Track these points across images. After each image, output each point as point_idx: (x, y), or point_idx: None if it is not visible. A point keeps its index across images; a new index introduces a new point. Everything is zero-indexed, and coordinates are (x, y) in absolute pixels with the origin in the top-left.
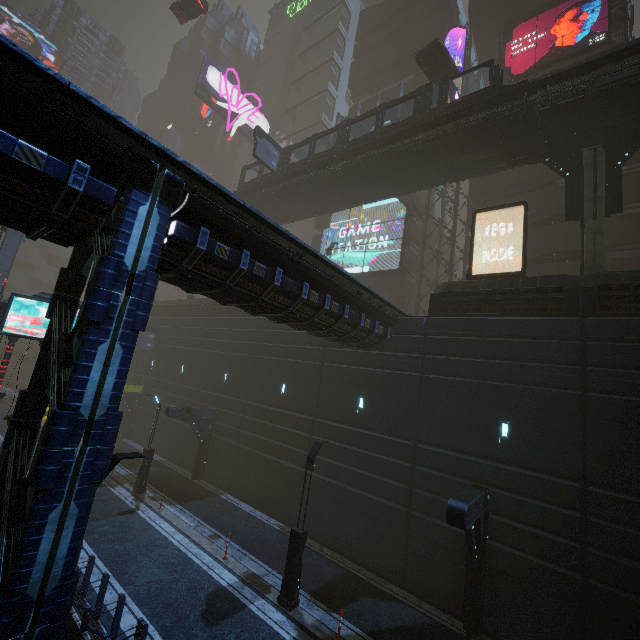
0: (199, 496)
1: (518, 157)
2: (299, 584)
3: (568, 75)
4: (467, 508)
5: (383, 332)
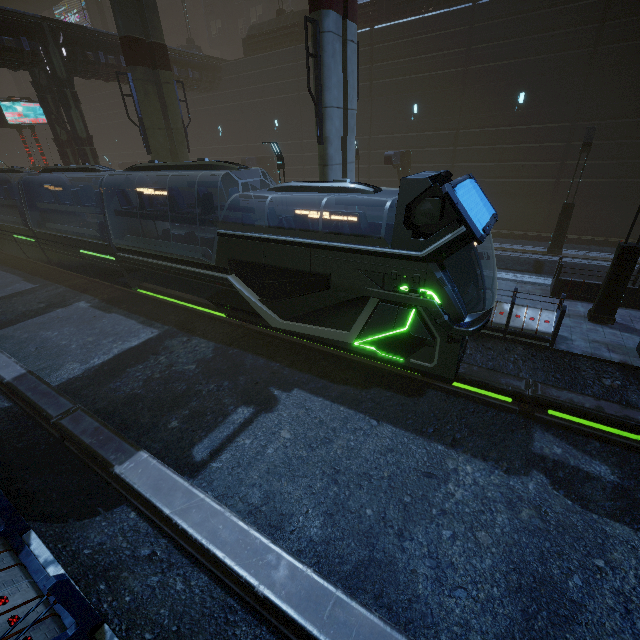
0: None
1: None
2: None
3: None
4: None
5: None
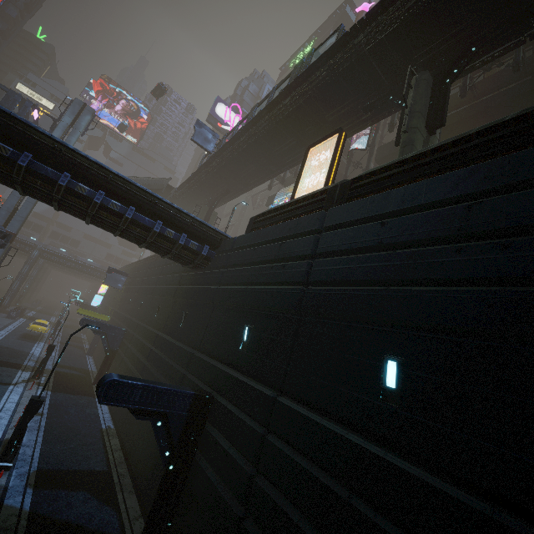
0: (78, 393)
1: (369, 102)
2: (17, 449)
3: (382, 10)
4: (109, 379)
5: (198, 248)
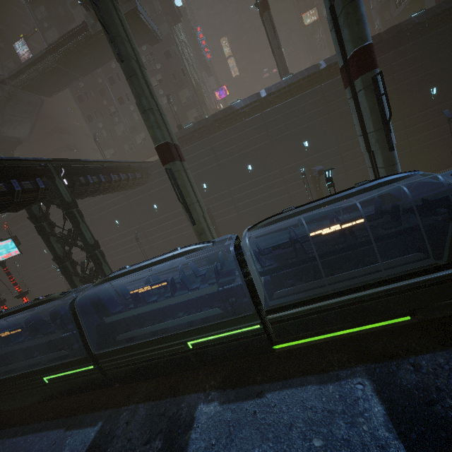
0: None
1: None
2: None
3: None
4: None
5: None
